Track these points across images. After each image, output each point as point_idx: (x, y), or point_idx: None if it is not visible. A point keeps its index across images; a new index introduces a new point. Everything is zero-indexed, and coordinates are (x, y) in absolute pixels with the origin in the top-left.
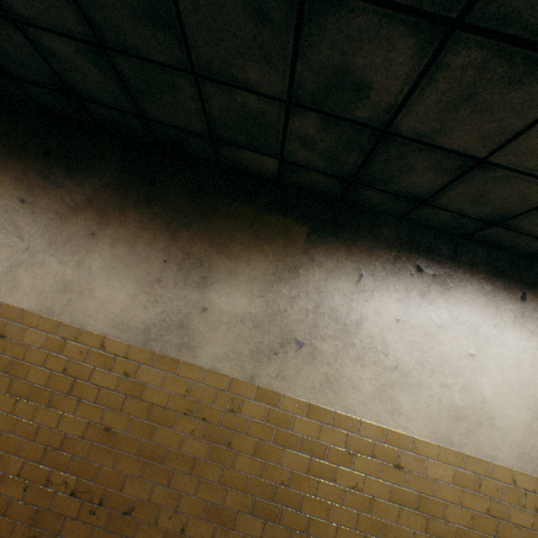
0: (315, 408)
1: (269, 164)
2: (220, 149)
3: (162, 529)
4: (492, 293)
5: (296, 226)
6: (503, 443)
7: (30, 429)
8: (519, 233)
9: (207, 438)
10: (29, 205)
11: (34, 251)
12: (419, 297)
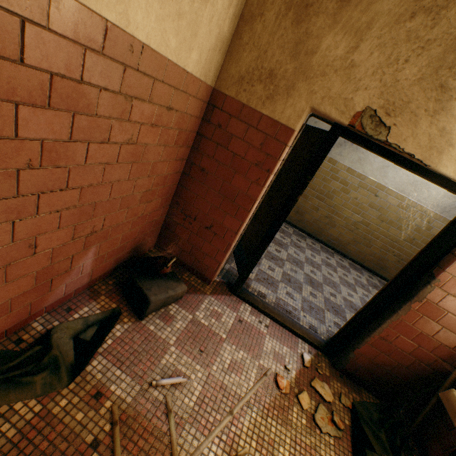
0: (350, 169)
1: None
2: None
3: None
4: None
5: None
6: (428, 198)
7: None
8: None
9: None
10: None
11: None
12: None
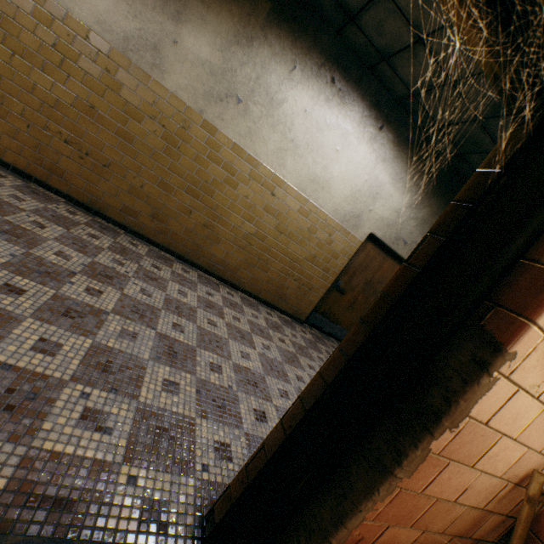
0: (237, 147)
1: None
2: None
3: (129, 182)
4: (366, 118)
5: (262, 0)
6: (330, 202)
7: (28, 84)
8: (395, 74)
9: (164, 140)
10: None
11: None
12: (325, 101)
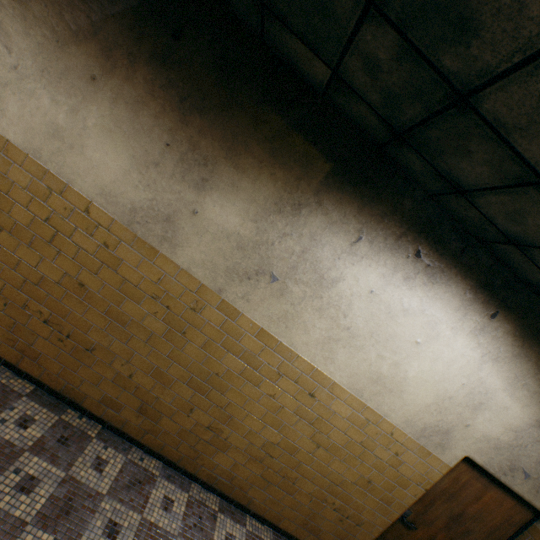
0: (265, 334)
1: (319, 71)
2: (269, 23)
3: (115, 370)
4: (469, 302)
5: (319, 160)
6: (400, 409)
7: (12, 260)
8: (532, 262)
9: (166, 322)
10: (19, 5)
11: (24, 74)
12: (403, 279)
